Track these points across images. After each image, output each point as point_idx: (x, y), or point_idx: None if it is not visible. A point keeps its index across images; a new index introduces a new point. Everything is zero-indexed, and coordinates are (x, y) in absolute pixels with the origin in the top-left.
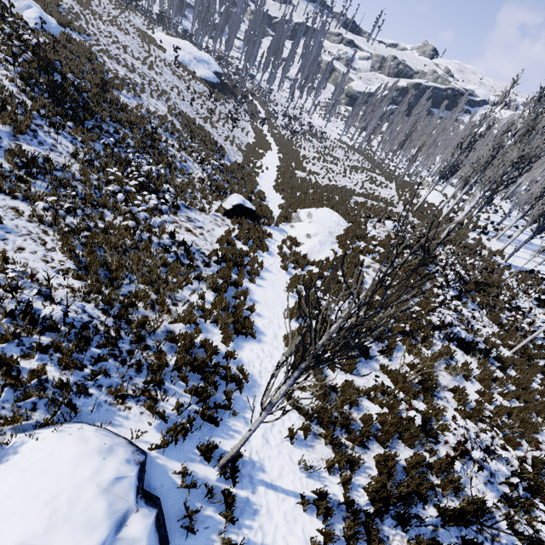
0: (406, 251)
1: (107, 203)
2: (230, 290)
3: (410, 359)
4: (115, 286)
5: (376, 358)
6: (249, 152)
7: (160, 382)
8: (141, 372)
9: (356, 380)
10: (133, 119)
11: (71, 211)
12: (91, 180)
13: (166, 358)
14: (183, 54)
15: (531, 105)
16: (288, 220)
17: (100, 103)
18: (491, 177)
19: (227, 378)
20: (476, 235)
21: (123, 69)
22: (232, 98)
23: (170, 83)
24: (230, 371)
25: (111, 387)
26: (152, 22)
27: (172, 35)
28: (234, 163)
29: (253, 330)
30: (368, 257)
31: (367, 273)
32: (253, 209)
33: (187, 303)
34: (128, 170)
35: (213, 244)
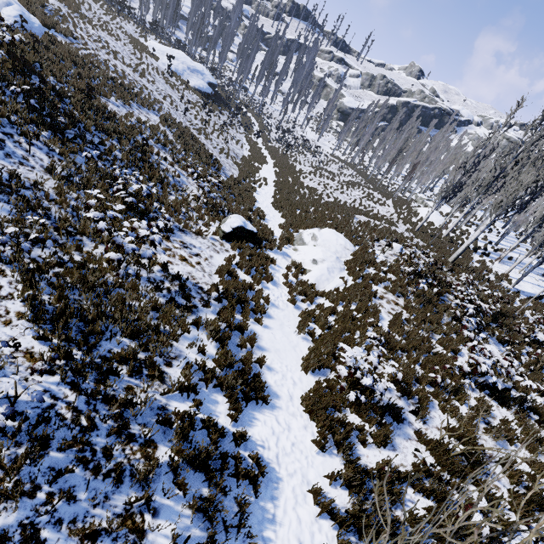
0: (421, 280)
1: (87, 230)
2: (234, 336)
3: (445, 420)
4: (90, 346)
5: (409, 420)
6: (245, 165)
7: (148, 502)
8: (122, 483)
9: (391, 456)
10: (121, 129)
11: (39, 241)
12: (68, 201)
13: (157, 460)
14: (176, 64)
15: (533, 128)
16: (290, 242)
17: (85, 110)
18: (503, 201)
19: (238, 476)
20: (478, 257)
21: (112, 75)
22: (226, 109)
23: (163, 91)
24: (242, 468)
25: (75, 519)
26: (144, 30)
27: (165, 44)
28: (230, 177)
29: (264, 392)
30: (379, 286)
31: (381, 306)
32: (254, 232)
33: (184, 360)
34: (113, 189)
35: (212, 276)
